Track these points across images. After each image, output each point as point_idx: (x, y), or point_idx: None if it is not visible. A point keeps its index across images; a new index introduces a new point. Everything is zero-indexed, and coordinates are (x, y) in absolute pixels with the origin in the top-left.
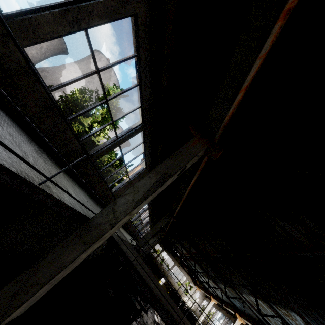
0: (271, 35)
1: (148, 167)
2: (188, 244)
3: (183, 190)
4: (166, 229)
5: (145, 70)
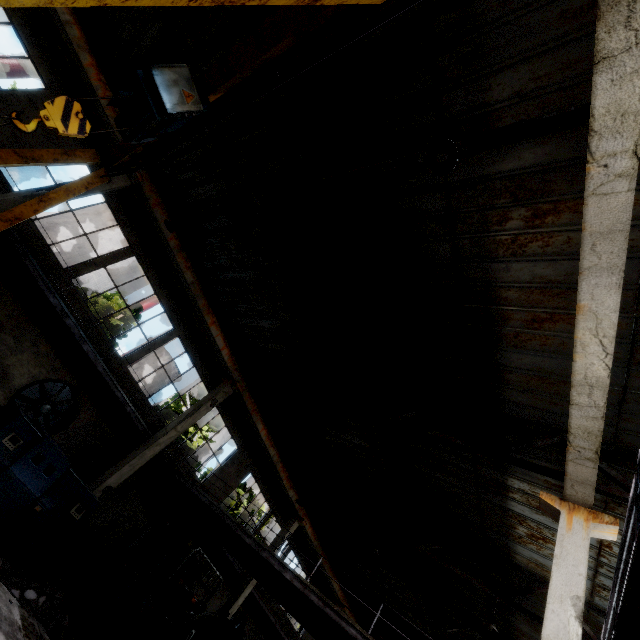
0: (213, 329)
1: (242, 448)
2: (407, 634)
3: (265, 447)
4: (341, 596)
5: (195, 357)
